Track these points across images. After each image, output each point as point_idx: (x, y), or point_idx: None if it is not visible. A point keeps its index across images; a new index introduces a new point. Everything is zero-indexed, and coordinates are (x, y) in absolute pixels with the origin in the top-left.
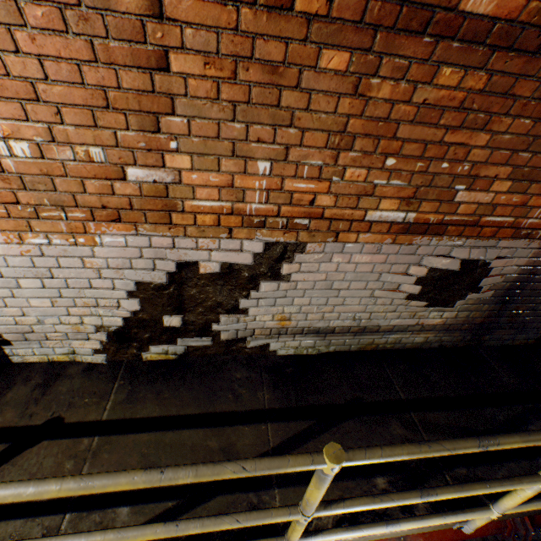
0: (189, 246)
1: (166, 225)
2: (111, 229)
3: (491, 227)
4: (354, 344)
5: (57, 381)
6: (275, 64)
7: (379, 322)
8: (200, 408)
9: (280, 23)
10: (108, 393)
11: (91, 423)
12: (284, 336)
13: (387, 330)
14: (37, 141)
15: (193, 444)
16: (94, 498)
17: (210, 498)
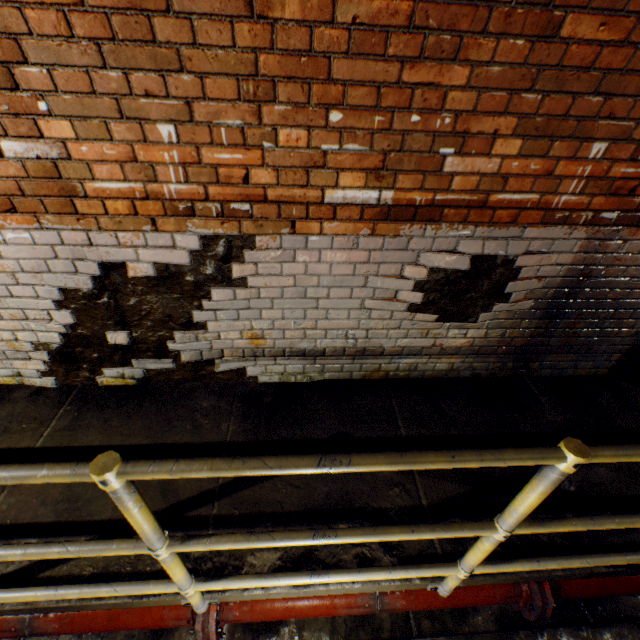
0: (110, 243)
1: (73, 215)
2: (9, 222)
3: (508, 209)
4: (356, 371)
5: None
6: None
7: (382, 342)
8: (149, 439)
9: None
10: (50, 419)
11: (22, 449)
12: (263, 359)
13: (395, 352)
14: None
15: None
16: (2, 527)
17: (131, 535)
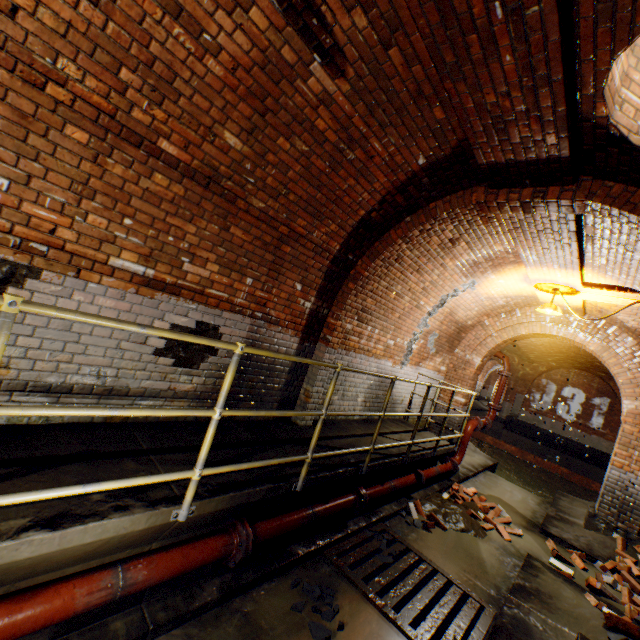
0: None
1: None
2: None
3: (215, 299)
4: None
5: None
6: (27, 114)
7: (130, 382)
8: None
9: (34, 93)
10: None
11: None
12: None
13: (139, 393)
14: None
15: None
16: None
17: None
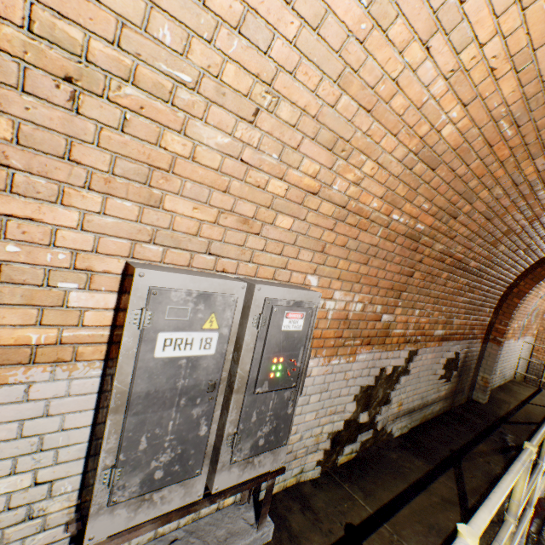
0: (384, 357)
1: (382, 344)
2: (363, 349)
3: (458, 335)
4: (418, 418)
5: (309, 501)
6: (433, 276)
7: (428, 398)
8: (404, 482)
9: (440, 265)
10: (350, 494)
11: (369, 517)
12: (397, 419)
13: (429, 403)
14: (365, 303)
15: (428, 503)
16: None
17: None
